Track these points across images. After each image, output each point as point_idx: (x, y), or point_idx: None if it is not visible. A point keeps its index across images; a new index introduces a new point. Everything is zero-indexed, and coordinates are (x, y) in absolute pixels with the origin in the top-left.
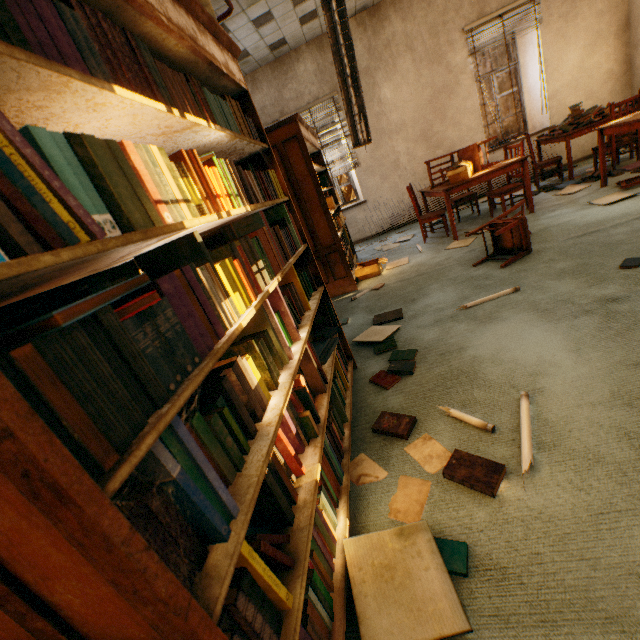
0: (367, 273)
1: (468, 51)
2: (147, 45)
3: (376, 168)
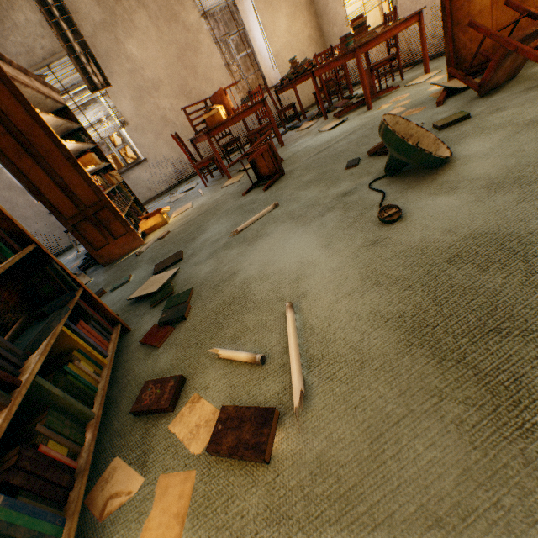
0: (152, 224)
1: (199, 12)
2: None
3: (146, 125)
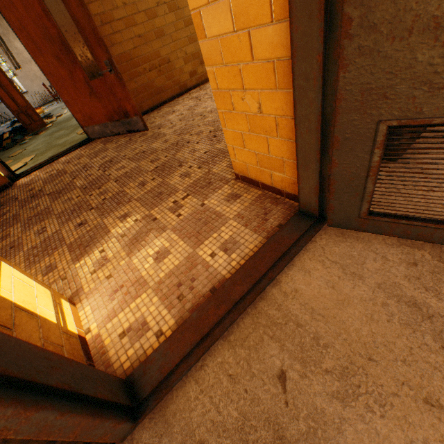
0: (39, 112)
1: None
2: None
3: (27, 77)
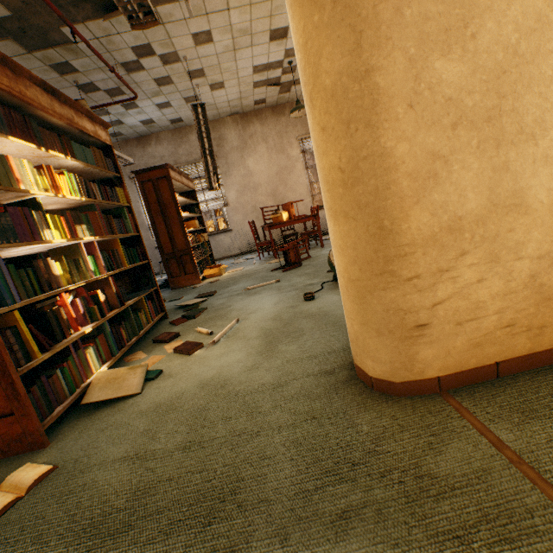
0: (212, 273)
1: (300, 150)
2: (41, 119)
3: (240, 209)
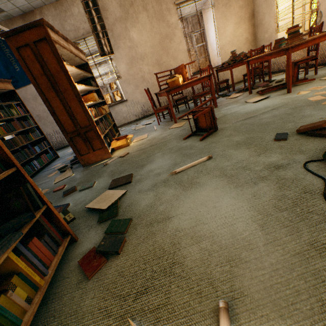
0: (119, 145)
1: (178, 16)
2: None
3: (131, 80)
